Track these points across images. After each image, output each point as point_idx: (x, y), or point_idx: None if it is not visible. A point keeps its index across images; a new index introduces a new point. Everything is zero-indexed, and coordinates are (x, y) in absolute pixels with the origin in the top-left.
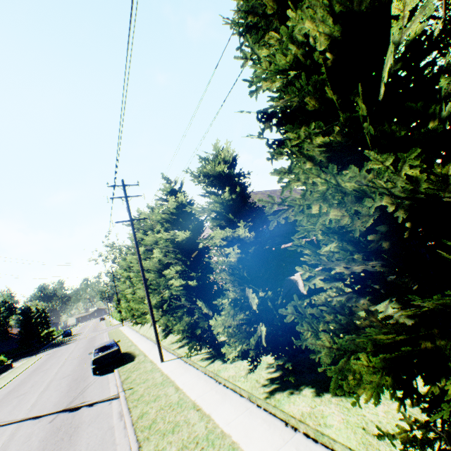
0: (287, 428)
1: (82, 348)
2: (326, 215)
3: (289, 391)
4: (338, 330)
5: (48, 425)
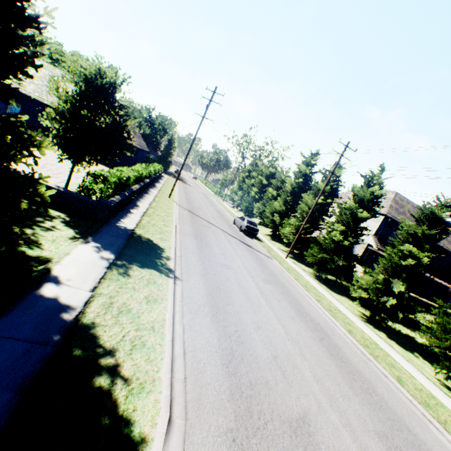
0: (376, 335)
1: (205, 199)
2: None
3: (373, 327)
4: None
5: (242, 244)
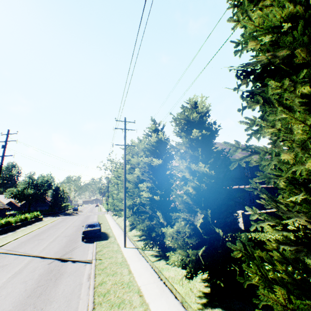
0: None
1: (80, 220)
2: (302, 164)
3: (217, 310)
4: (290, 284)
5: (47, 266)
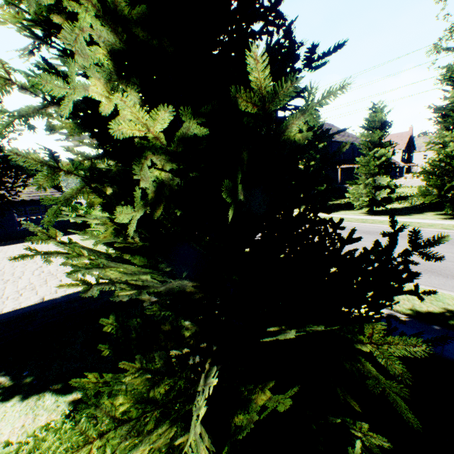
0: None
1: None
2: None
3: (380, 216)
4: (439, 184)
5: None
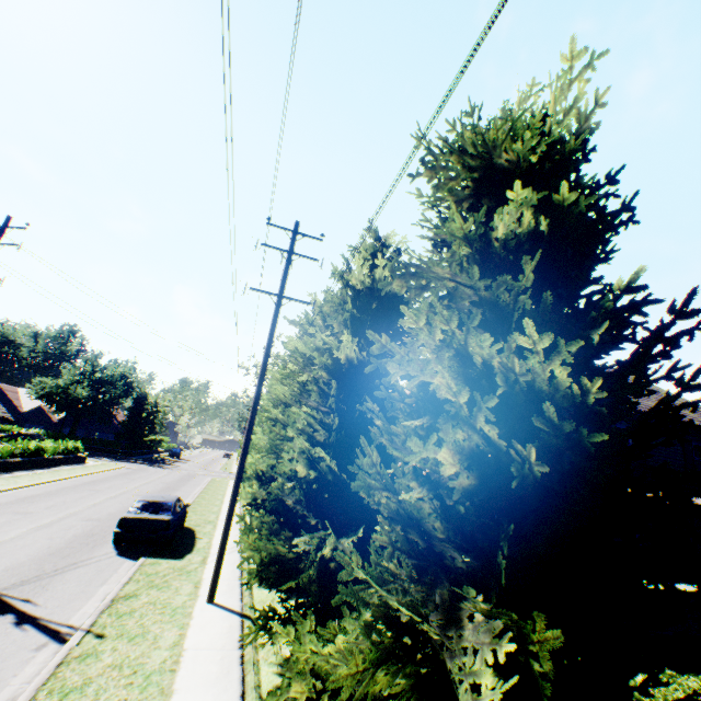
0: None
1: (163, 483)
2: None
3: None
4: None
5: None
